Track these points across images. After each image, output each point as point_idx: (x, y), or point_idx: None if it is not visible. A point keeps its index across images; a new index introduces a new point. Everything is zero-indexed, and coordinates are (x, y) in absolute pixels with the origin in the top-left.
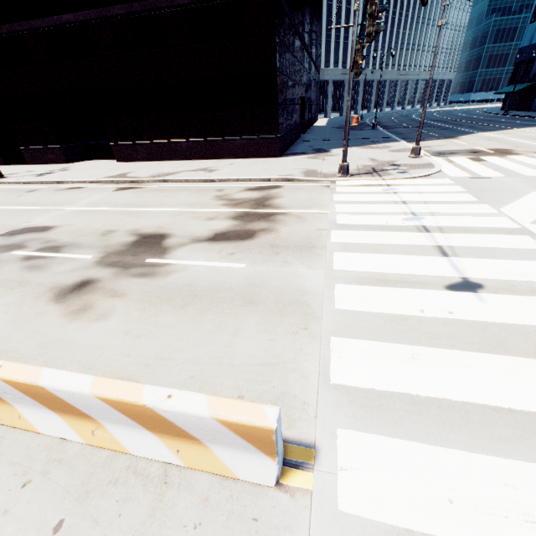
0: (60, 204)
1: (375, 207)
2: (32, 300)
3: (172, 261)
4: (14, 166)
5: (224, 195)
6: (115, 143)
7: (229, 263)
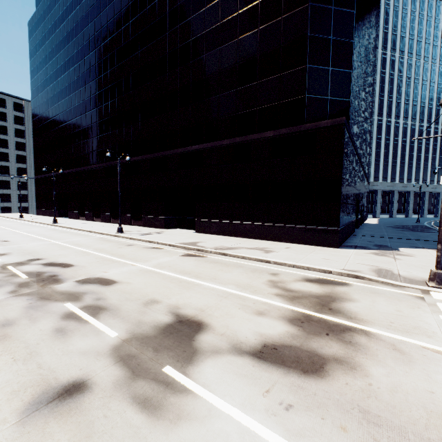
0: (137, 260)
1: None
2: (5, 396)
3: (193, 385)
4: (135, 226)
5: (279, 281)
6: (198, 219)
7: (283, 437)
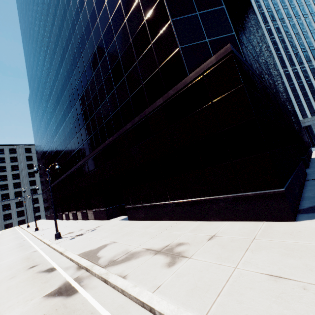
0: None
1: None
2: None
3: None
4: (89, 221)
5: None
6: (127, 206)
7: None
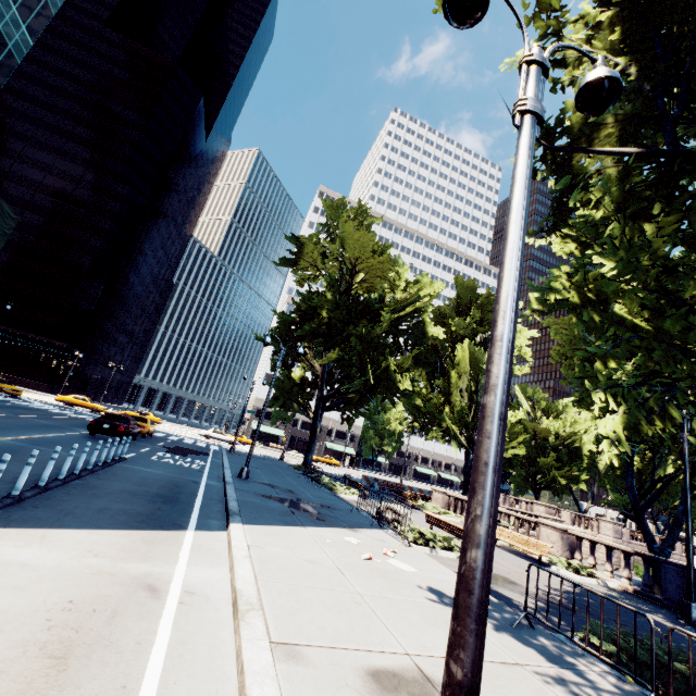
0: None
1: (52, 398)
2: None
3: None
4: None
5: None
6: None
7: None
